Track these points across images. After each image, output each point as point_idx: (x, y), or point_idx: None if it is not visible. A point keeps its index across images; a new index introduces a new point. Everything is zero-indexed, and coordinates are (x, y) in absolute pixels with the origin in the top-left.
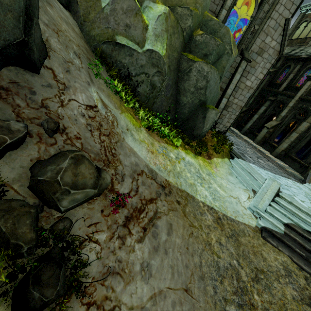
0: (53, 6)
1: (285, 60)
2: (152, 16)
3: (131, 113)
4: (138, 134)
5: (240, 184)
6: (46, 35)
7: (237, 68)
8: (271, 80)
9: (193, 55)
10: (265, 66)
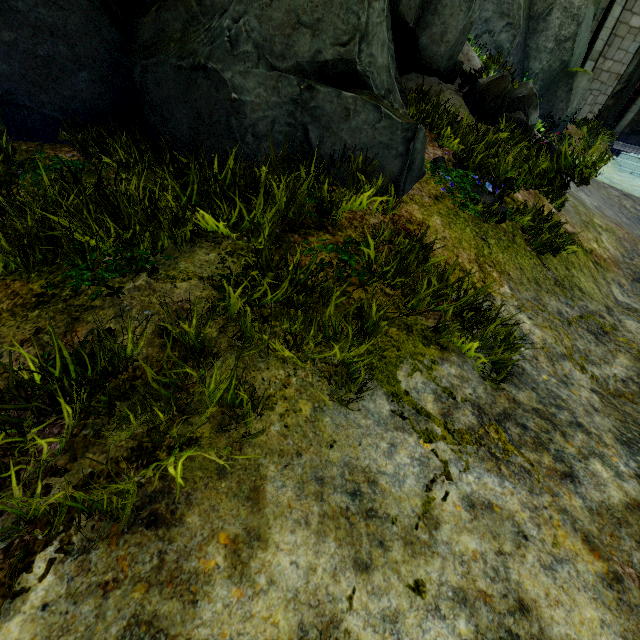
0: None
1: None
2: None
3: None
4: None
5: None
6: None
7: None
8: None
9: None
10: None
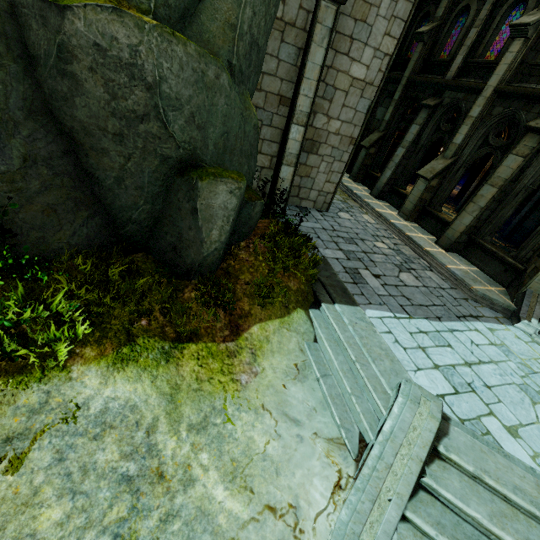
0: None
1: None
2: None
3: None
4: None
5: (324, 412)
6: None
7: (311, 27)
8: (428, 56)
9: None
10: (396, 13)
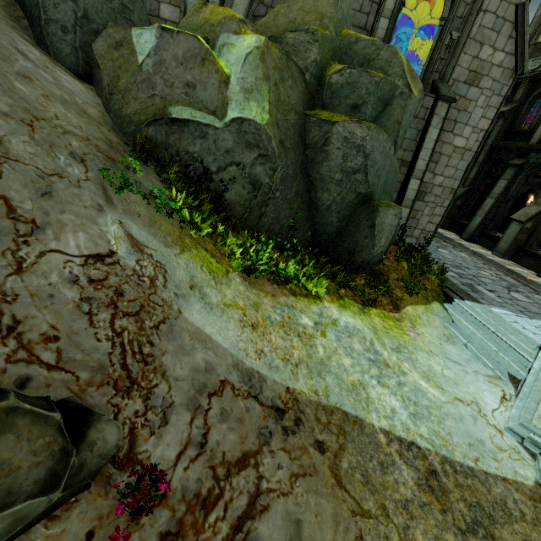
0: (35, 78)
1: (531, 84)
2: (235, 58)
3: (207, 248)
4: (221, 292)
5: (477, 362)
6: (1, 133)
7: (430, 118)
8: (509, 128)
9: (330, 111)
10: (490, 104)
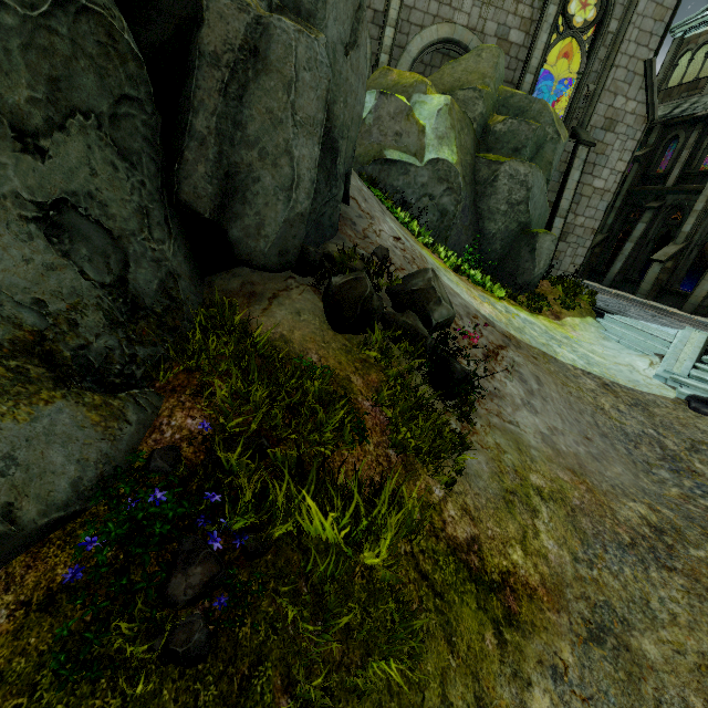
0: None
1: (664, 129)
2: (428, 113)
3: (428, 252)
4: (450, 276)
5: (629, 350)
6: None
7: (572, 161)
8: (645, 172)
9: (494, 154)
10: (625, 147)
